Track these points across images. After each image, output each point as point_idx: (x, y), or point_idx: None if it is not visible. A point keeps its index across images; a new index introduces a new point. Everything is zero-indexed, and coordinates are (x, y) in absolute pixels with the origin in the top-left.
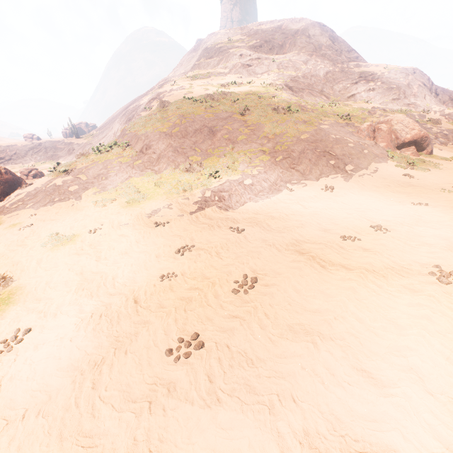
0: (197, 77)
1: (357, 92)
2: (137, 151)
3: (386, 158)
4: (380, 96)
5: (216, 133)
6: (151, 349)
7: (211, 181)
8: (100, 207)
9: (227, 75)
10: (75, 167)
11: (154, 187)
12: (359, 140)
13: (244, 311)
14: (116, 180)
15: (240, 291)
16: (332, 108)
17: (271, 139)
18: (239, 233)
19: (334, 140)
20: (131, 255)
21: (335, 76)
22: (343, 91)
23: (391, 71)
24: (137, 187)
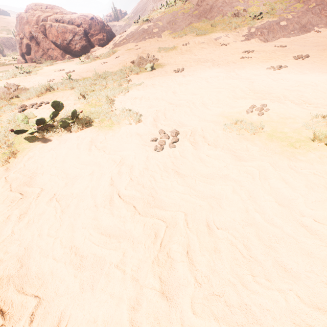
0: None
1: None
2: (194, 5)
3: None
4: None
5: None
6: (257, 69)
7: (254, 22)
8: (178, 38)
9: None
10: (152, 18)
11: (211, 27)
12: None
13: (306, 62)
14: (182, 25)
15: (298, 59)
16: None
17: None
18: (283, 47)
19: None
20: (214, 54)
21: None
22: None
23: None
24: (198, 29)
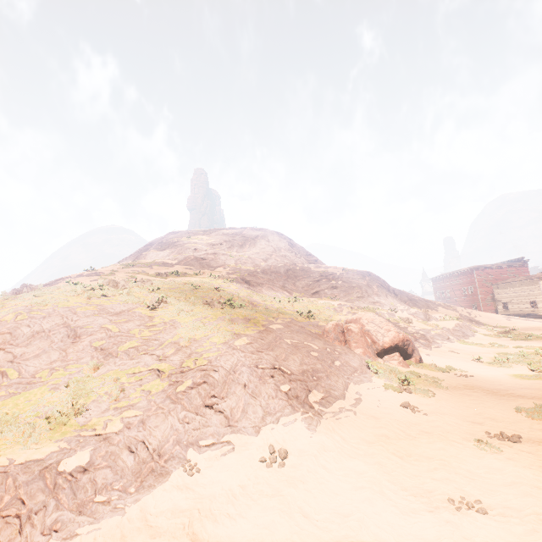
0: (133, 265)
1: (321, 289)
2: None
3: (369, 373)
4: (344, 294)
5: (83, 337)
6: None
7: None
8: None
9: (175, 265)
10: None
11: None
12: (326, 345)
13: None
14: None
15: None
16: (292, 303)
17: (183, 346)
18: None
19: (289, 346)
20: None
21: (297, 273)
22: (306, 287)
23: (348, 272)
24: None
